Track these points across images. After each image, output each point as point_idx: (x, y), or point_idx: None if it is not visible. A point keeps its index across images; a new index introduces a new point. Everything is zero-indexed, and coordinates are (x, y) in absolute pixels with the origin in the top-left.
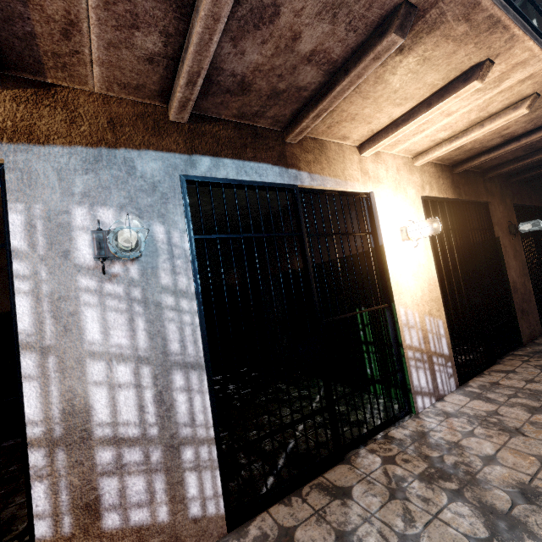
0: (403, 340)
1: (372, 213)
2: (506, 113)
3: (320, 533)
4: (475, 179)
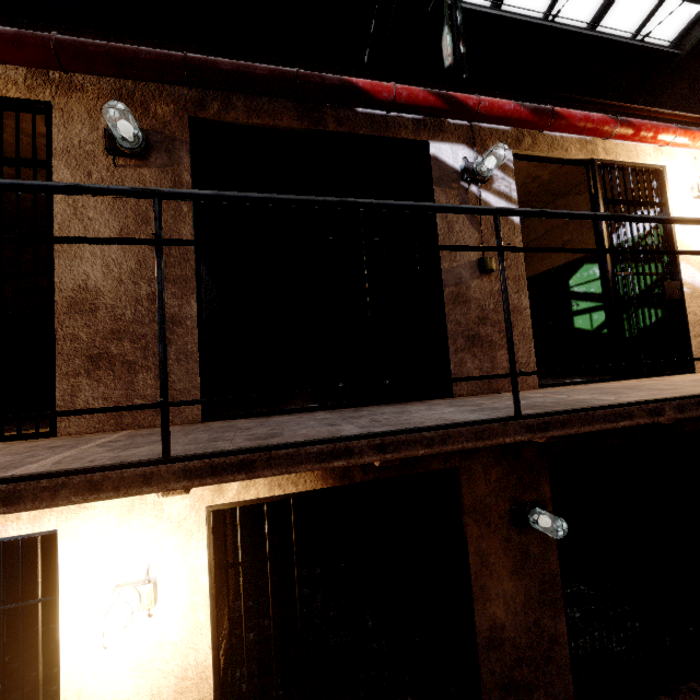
0: None
1: (58, 563)
2: None
3: None
4: None
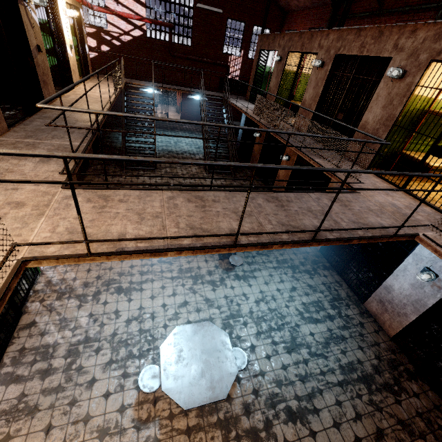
0: None
1: None
2: None
3: (35, 339)
4: None
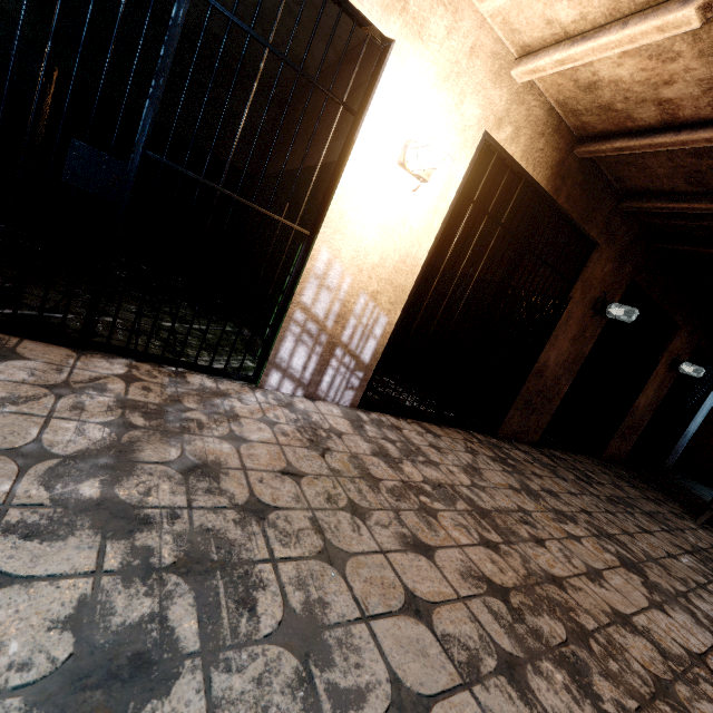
0: (300, 291)
1: (373, 79)
2: (668, 9)
3: None
4: (602, 195)
